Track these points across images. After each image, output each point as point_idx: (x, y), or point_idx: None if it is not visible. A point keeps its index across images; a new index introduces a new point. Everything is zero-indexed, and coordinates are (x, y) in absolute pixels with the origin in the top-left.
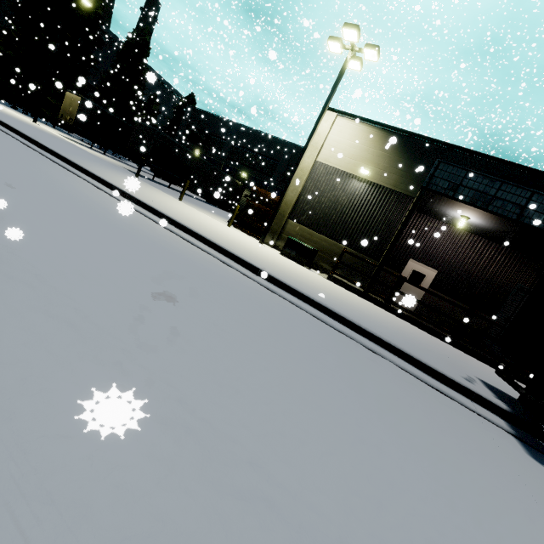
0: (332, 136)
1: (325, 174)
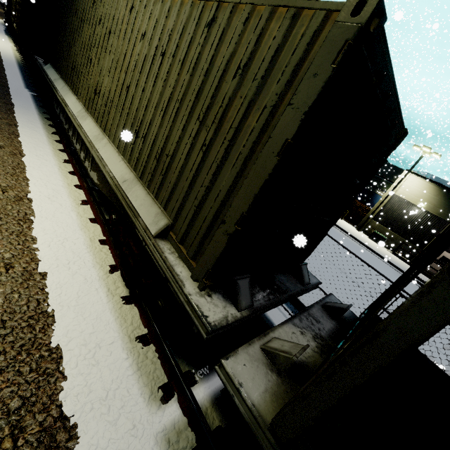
0: (406, 183)
1: (398, 201)
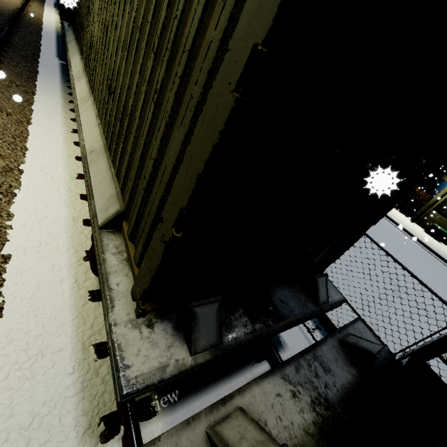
0: None
1: None
